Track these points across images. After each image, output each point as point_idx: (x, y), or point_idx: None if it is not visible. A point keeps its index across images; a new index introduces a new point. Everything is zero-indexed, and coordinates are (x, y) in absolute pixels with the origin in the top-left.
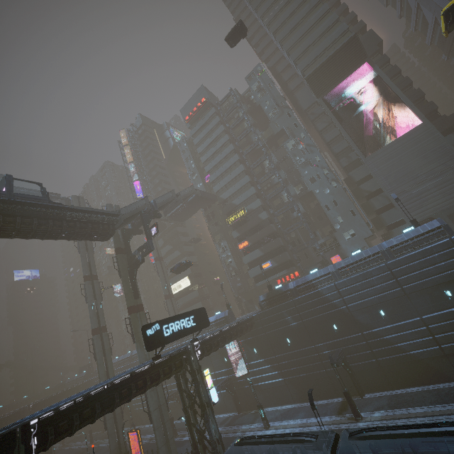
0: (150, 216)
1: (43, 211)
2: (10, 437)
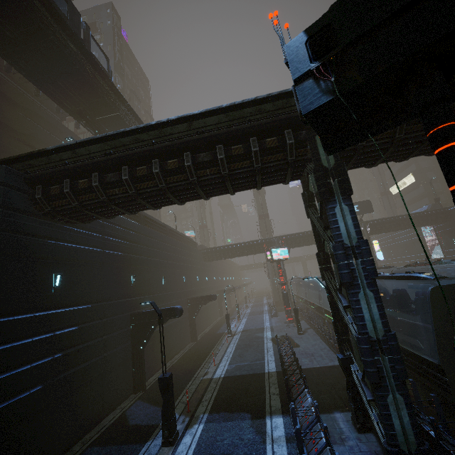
0: None
1: None
2: (273, 241)
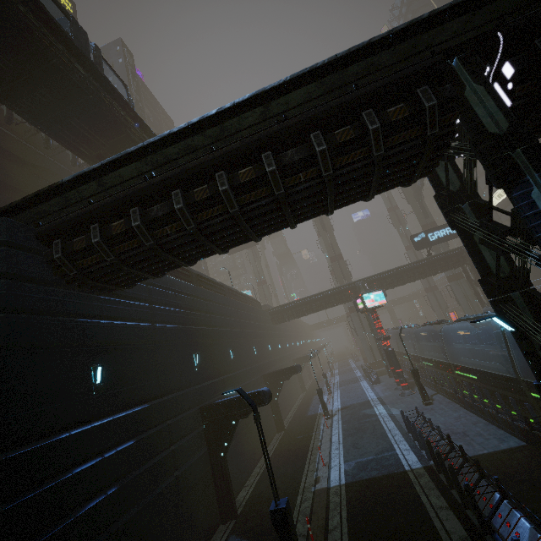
0: None
1: None
2: (357, 285)
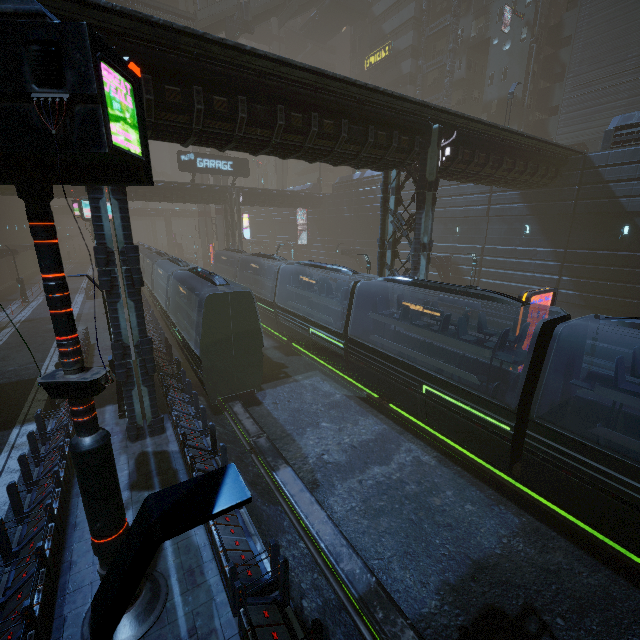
0: (237, 28)
1: (112, 1)
2: None
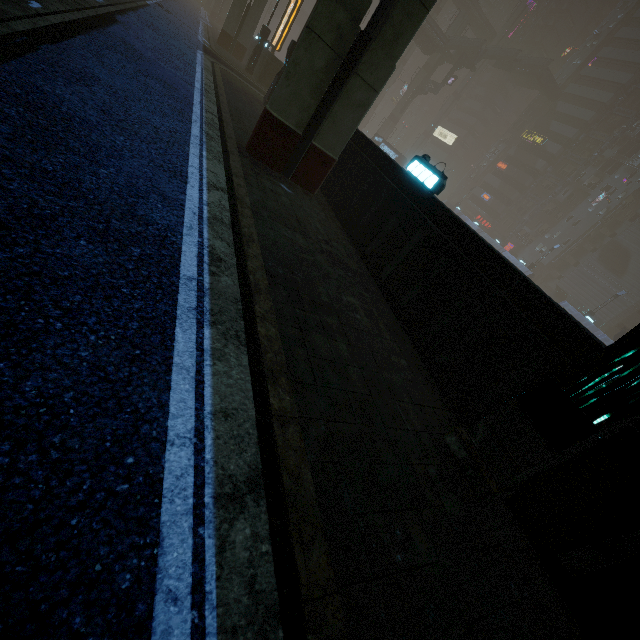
0: (466, 64)
1: None
2: None
